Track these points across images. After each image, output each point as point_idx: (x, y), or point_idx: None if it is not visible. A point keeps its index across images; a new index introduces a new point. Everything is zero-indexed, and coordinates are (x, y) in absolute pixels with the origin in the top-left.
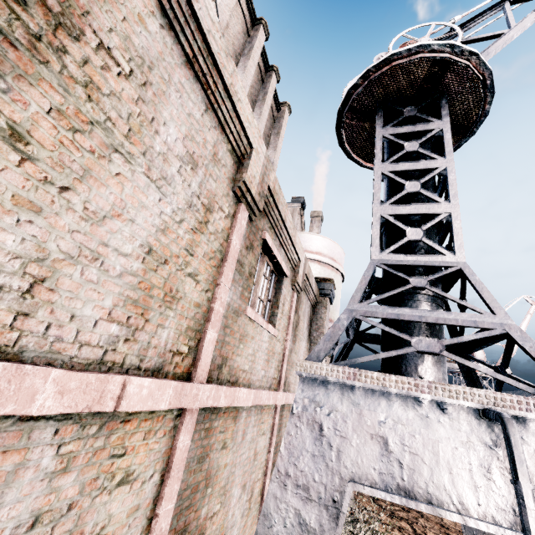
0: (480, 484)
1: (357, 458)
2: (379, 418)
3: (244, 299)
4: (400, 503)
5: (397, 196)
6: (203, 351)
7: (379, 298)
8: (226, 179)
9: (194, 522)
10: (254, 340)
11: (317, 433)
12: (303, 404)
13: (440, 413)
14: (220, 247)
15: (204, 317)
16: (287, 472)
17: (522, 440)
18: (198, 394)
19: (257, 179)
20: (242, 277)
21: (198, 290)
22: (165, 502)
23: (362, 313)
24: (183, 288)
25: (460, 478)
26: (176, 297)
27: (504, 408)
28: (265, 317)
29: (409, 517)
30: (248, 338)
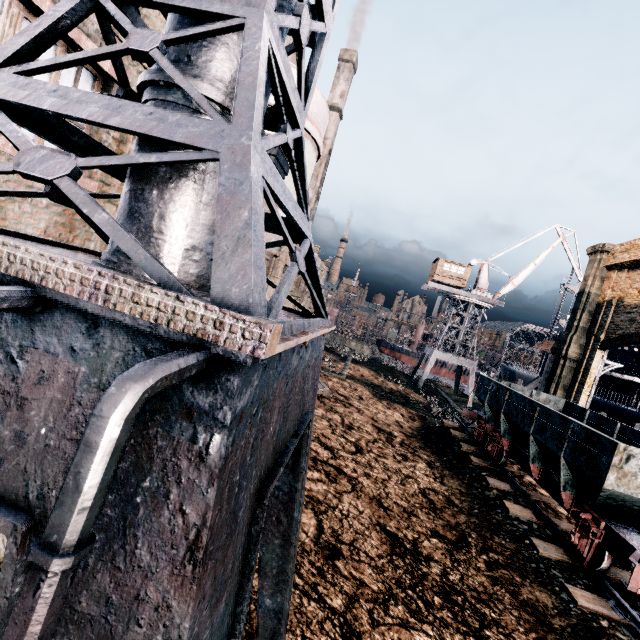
0: None
1: None
2: None
3: None
4: None
5: None
6: None
7: (45, 63)
8: None
9: None
10: None
11: None
12: None
13: None
14: None
15: None
16: None
17: (70, 351)
18: None
19: None
20: None
21: None
22: None
23: None
24: None
25: None
26: None
27: (55, 290)
28: None
29: (345, 412)
30: None
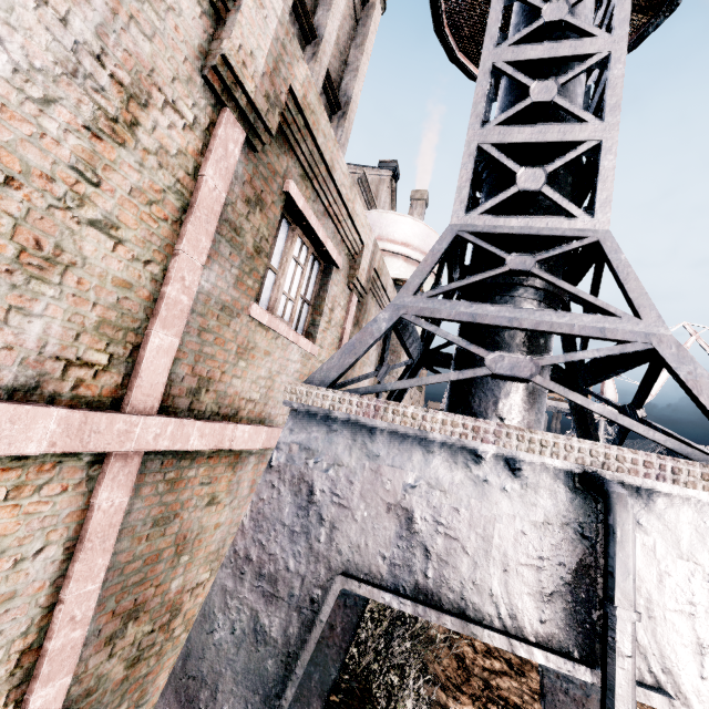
0: (550, 590)
1: (359, 539)
2: (407, 479)
3: (245, 291)
4: (413, 613)
5: (513, 108)
6: (144, 364)
7: (450, 287)
8: (184, 44)
9: (156, 598)
10: (271, 357)
11: (303, 498)
12: (289, 452)
13: (507, 476)
14: (176, 186)
15: (145, 308)
16: (247, 555)
17: (637, 525)
18: (131, 430)
19: (259, 63)
20: (237, 253)
21: (123, 257)
22: (78, 584)
23: (415, 312)
24: (77, 247)
25: (519, 579)
26: (59, 261)
27: (619, 473)
28: (300, 326)
29: None
30: (258, 353)
